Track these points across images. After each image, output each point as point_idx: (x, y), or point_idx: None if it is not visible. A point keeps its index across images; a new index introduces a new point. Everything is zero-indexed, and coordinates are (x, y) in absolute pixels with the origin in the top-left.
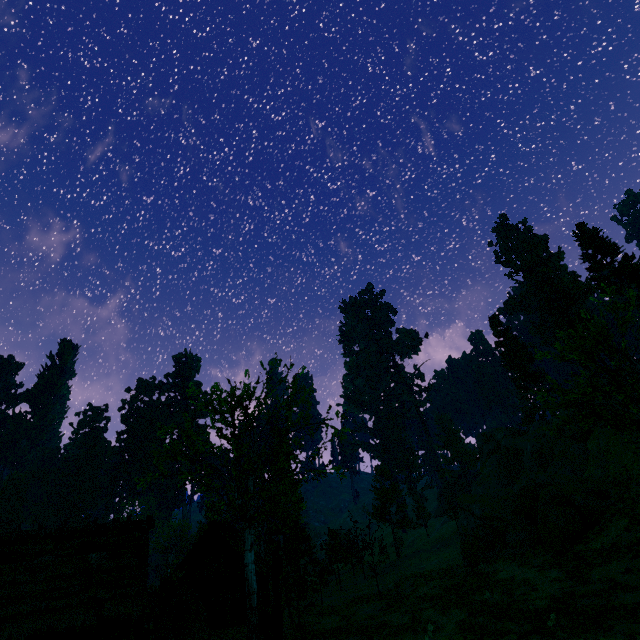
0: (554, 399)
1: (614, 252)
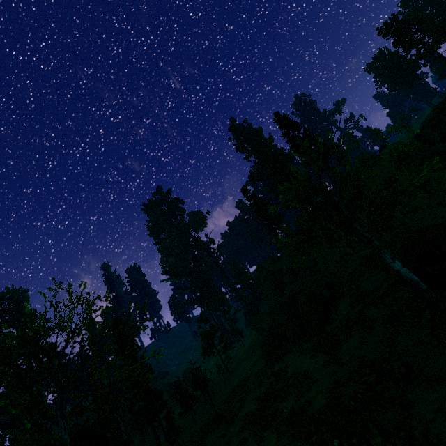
0: (290, 239)
1: (298, 128)
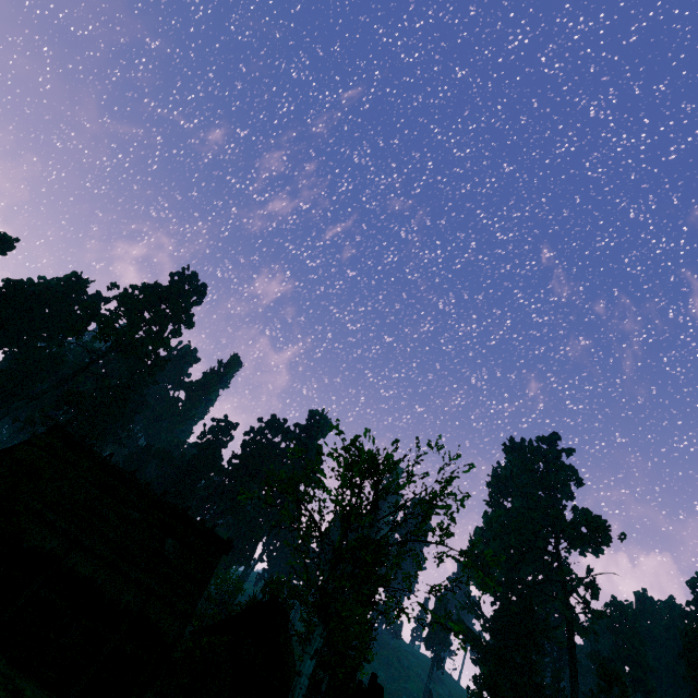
0: None
1: None
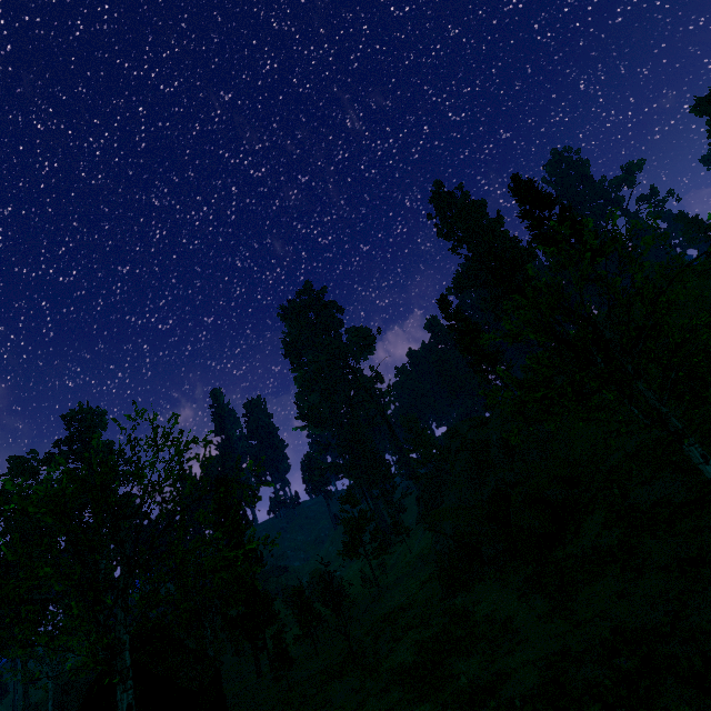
0: (511, 394)
1: (551, 204)
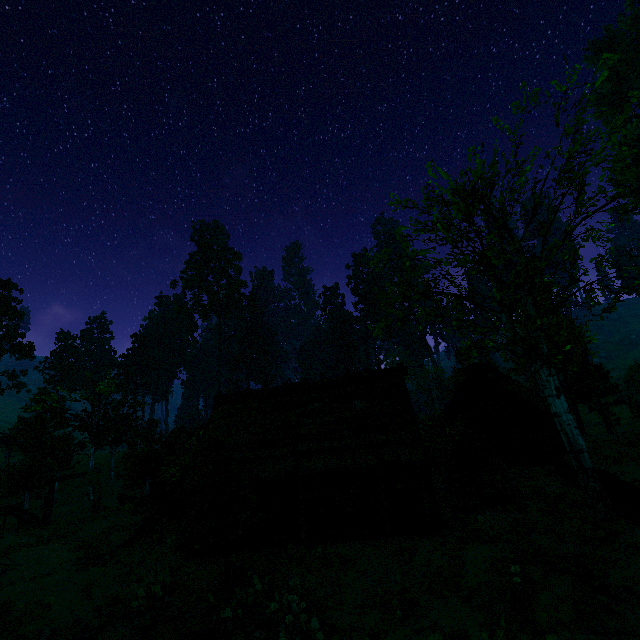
0: None
1: None
